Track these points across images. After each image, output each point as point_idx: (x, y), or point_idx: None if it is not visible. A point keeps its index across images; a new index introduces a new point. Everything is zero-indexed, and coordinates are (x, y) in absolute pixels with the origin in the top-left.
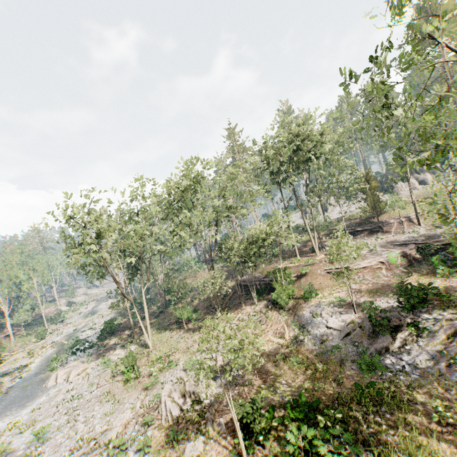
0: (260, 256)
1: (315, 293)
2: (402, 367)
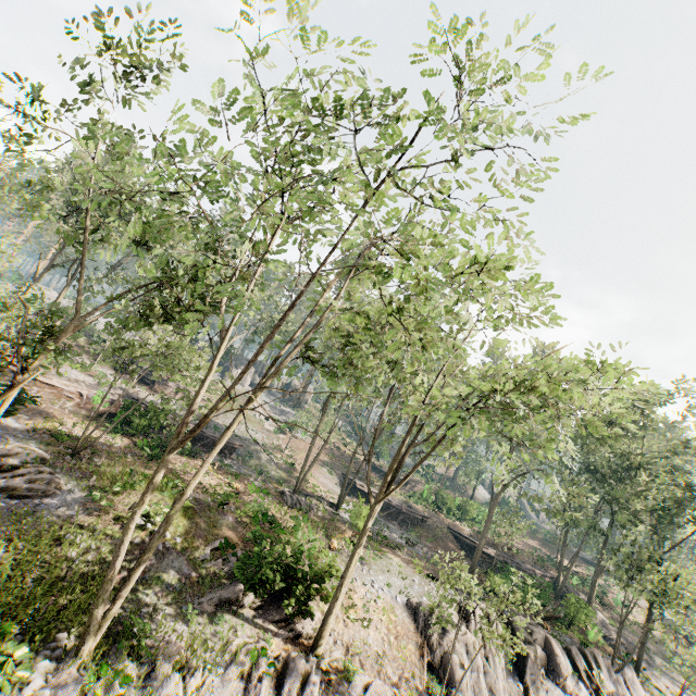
0: None
1: None
2: None
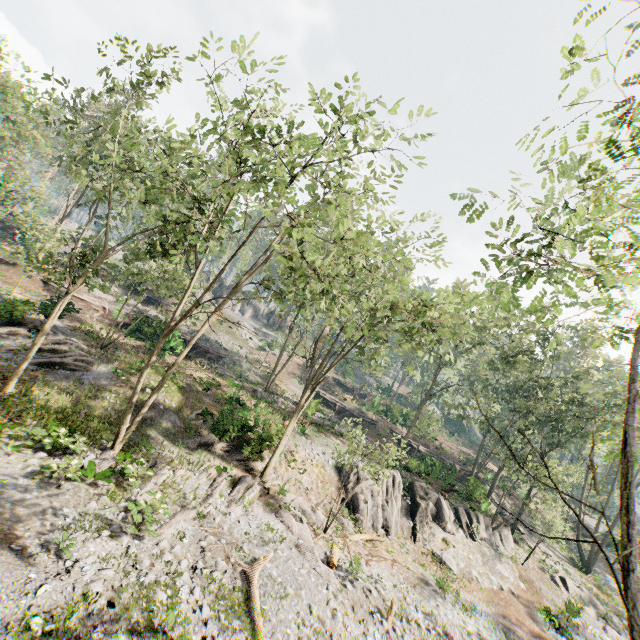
0: None
1: None
2: None
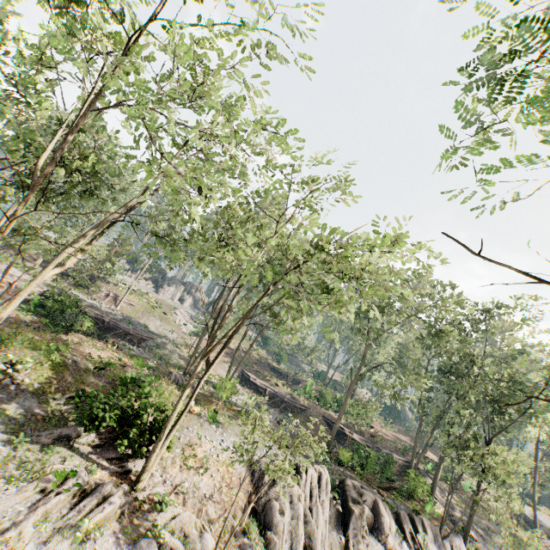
0: None
1: None
2: None
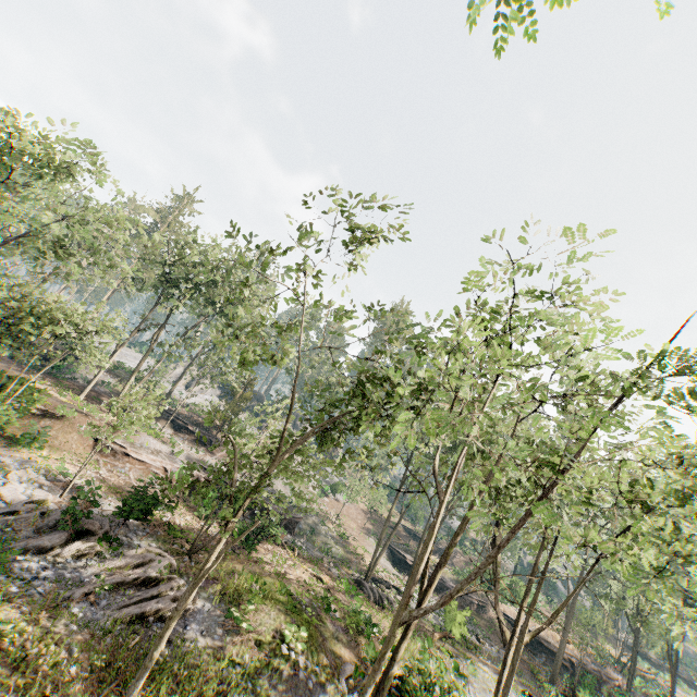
0: (20, 338)
1: (42, 445)
2: (33, 578)
